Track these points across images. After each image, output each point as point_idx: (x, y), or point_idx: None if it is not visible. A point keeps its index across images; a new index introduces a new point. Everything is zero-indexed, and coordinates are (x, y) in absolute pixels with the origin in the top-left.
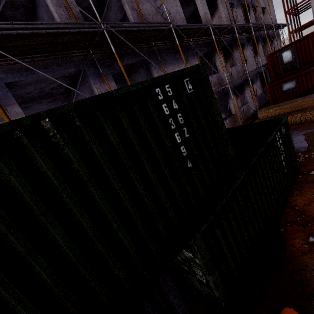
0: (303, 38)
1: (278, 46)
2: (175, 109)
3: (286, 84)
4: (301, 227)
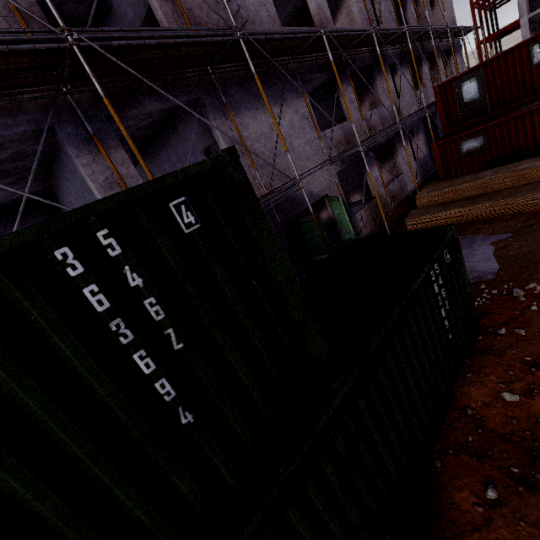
0: (499, 57)
1: (459, 67)
2: (137, 288)
3: (467, 142)
4: (475, 460)
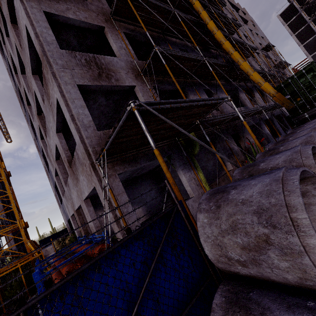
0: None
1: None
2: None
3: None
4: None
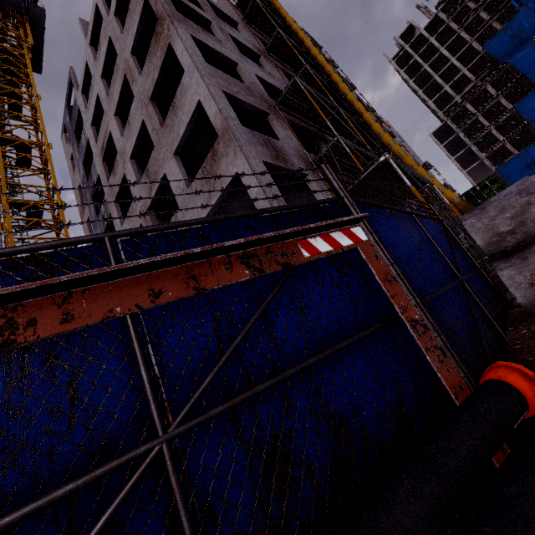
0: None
1: None
2: None
3: None
4: None
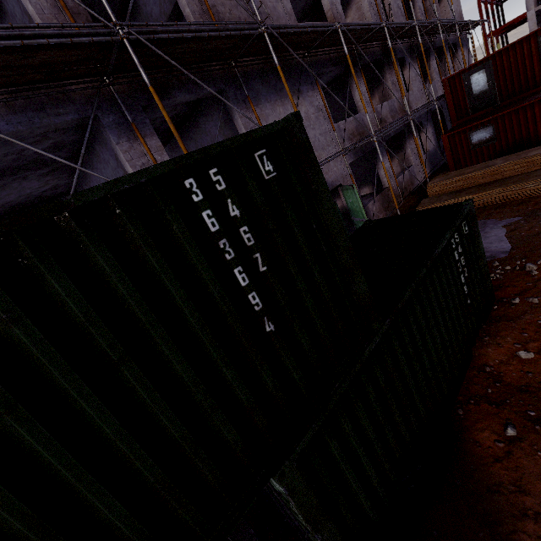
0: (508, 48)
1: (466, 61)
2: (235, 218)
3: (476, 132)
4: (494, 407)
